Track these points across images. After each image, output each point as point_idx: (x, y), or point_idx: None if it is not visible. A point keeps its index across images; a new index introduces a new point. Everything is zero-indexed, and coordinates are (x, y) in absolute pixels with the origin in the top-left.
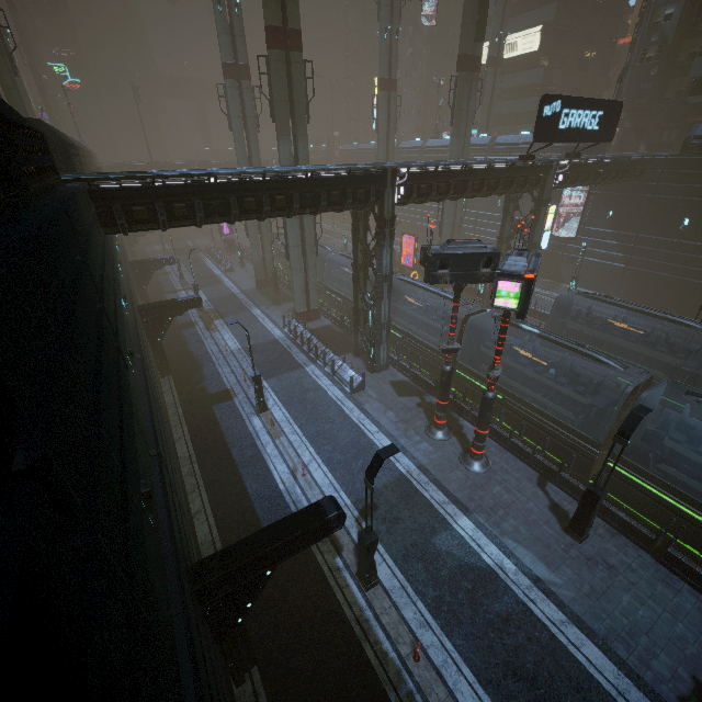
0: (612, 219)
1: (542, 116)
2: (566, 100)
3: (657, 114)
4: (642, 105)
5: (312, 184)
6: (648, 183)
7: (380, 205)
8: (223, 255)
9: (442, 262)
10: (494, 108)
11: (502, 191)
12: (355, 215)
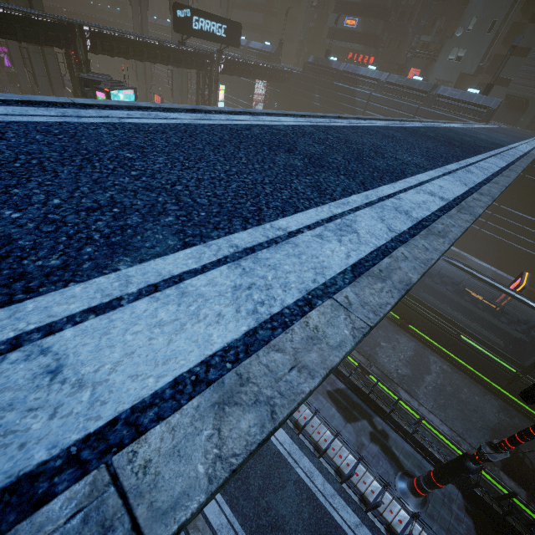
0: (277, 108)
1: (177, 16)
2: (194, 10)
3: (319, 47)
4: (310, 38)
5: (5, 17)
6: (290, 87)
7: (74, 49)
8: (7, 86)
9: (85, 83)
10: (231, 13)
11: (177, 64)
12: (67, 55)
